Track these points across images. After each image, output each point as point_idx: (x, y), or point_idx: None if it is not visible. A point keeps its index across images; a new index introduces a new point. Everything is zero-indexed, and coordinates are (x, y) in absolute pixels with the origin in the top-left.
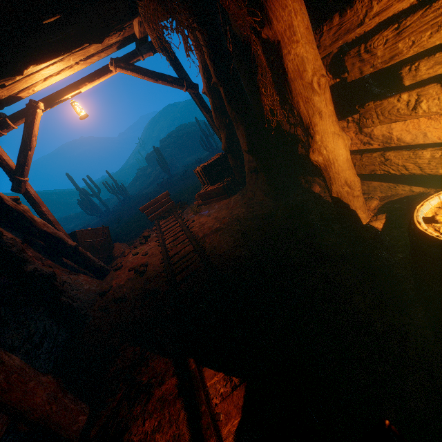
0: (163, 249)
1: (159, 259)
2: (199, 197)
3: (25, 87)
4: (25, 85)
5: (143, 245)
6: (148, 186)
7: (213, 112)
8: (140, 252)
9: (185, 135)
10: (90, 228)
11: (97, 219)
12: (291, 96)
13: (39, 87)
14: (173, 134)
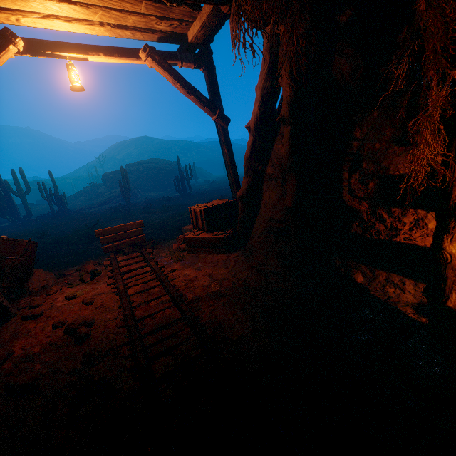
0: (126, 303)
1: (115, 318)
2: (186, 240)
3: (8, 8)
4: (11, 4)
5: (85, 284)
6: (95, 206)
7: (249, 151)
8: (79, 295)
9: (157, 169)
10: (7, 238)
11: (7, 224)
12: (455, 160)
13: (29, 20)
14: (143, 163)
